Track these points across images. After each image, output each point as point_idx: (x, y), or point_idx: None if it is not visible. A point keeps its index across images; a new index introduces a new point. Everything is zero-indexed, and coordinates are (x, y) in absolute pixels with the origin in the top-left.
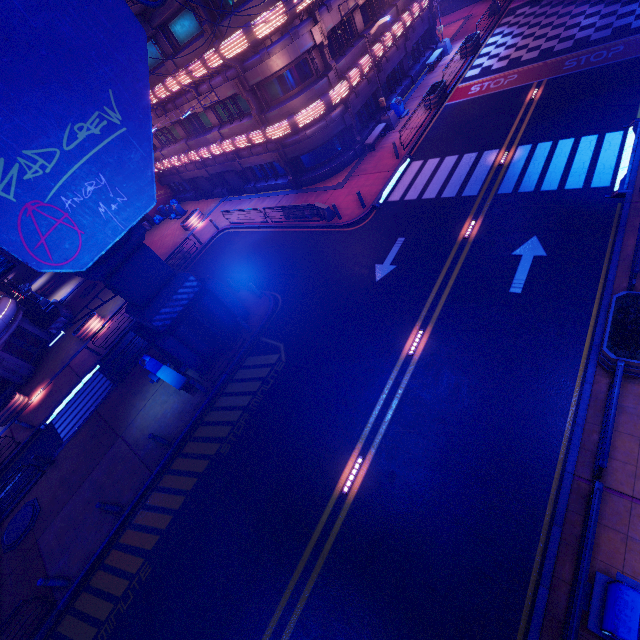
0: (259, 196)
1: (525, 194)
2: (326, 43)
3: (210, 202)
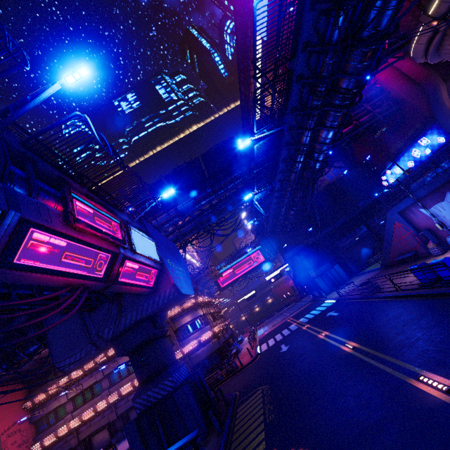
0: None
1: (313, 316)
2: (207, 314)
3: None
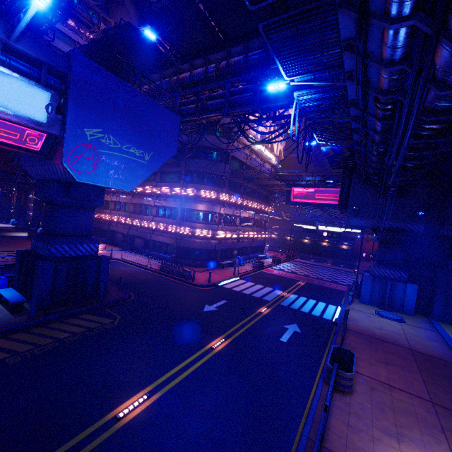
0: (148, 257)
1: (293, 308)
2: (224, 215)
3: (114, 247)
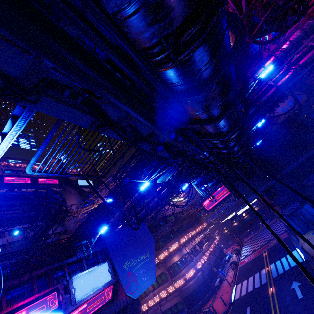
0: None
1: (281, 273)
2: (190, 251)
3: None
